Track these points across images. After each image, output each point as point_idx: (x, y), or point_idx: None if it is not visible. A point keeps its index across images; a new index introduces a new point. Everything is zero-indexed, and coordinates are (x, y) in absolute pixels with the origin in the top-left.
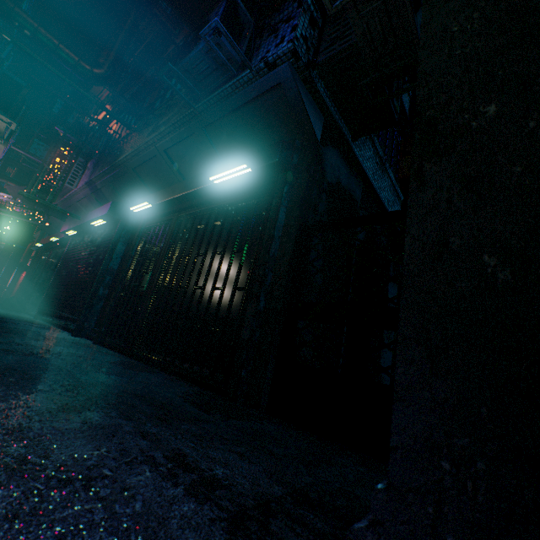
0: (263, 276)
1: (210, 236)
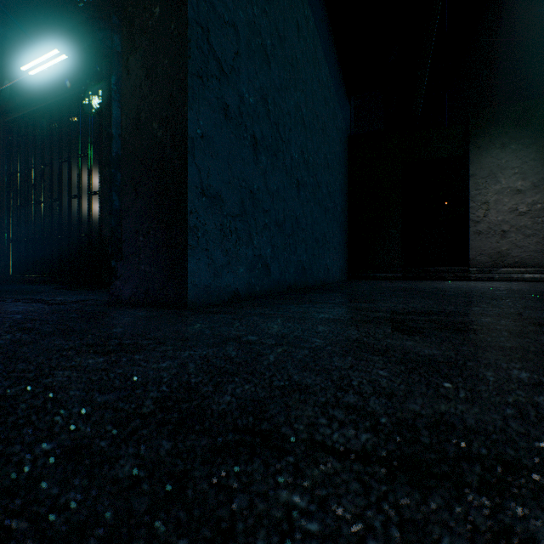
0: (111, 176)
1: (51, 143)
